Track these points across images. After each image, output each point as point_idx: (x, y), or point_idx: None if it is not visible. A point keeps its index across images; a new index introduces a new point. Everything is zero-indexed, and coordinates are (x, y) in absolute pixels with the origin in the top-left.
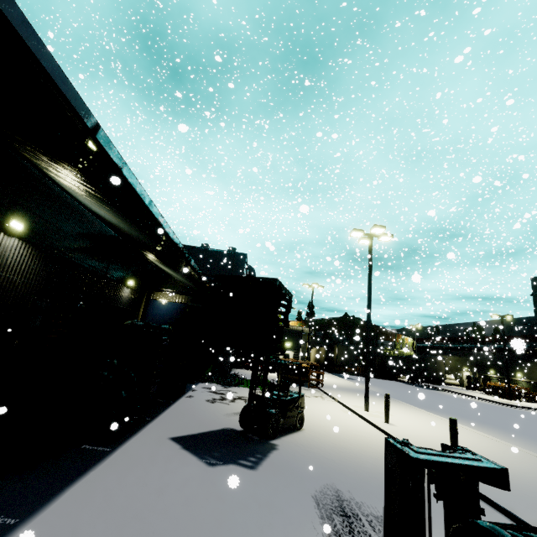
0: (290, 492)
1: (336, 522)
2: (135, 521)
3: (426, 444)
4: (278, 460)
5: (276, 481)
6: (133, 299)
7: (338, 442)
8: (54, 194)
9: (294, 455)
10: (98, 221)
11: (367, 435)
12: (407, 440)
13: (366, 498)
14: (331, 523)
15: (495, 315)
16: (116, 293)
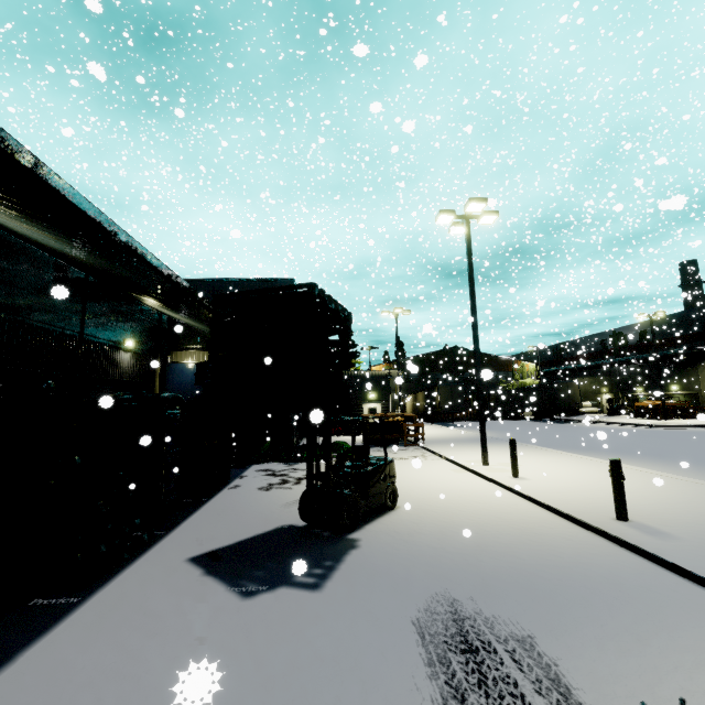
0: (376, 623)
1: (455, 668)
2: None
3: (575, 499)
4: (358, 565)
5: (353, 604)
6: (140, 366)
7: (450, 518)
8: None
9: (384, 551)
10: (43, 253)
11: (490, 500)
12: None
13: (500, 608)
14: (445, 671)
15: (642, 315)
16: (107, 361)
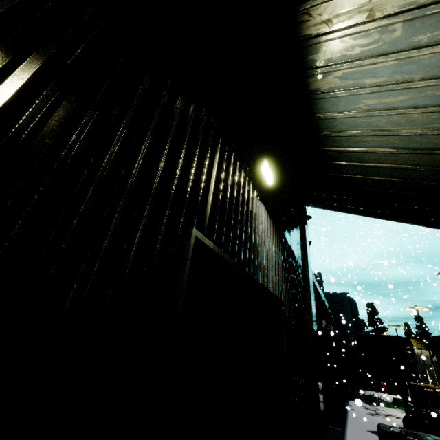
0: None
1: None
2: None
3: None
4: None
5: None
6: None
7: None
8: None
9: None
10: None
11: None
12: None
13: None
14: None
15: None
16: None
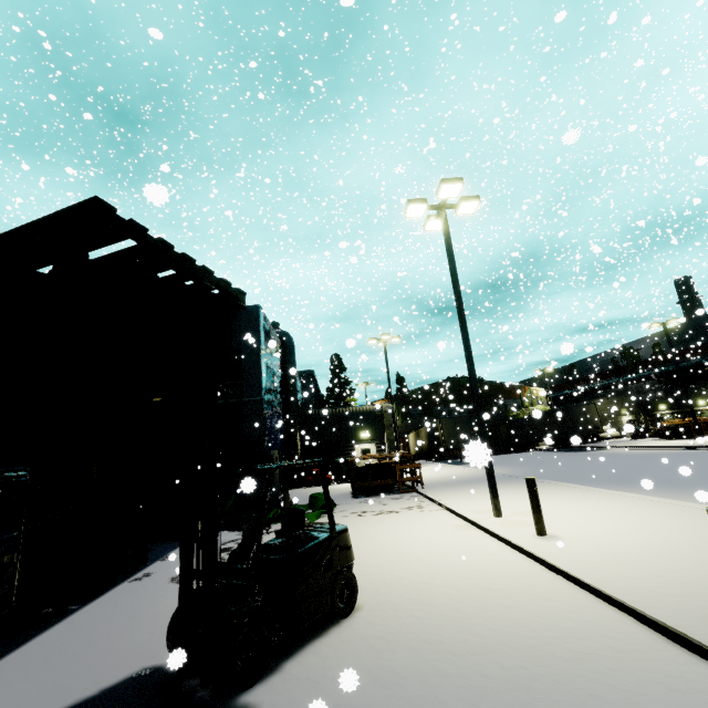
0: None
1: None
2: None
3: (646, 575)
4: None
5: None
6: None
7: (439, 634)
8: None
9: None
10: None
11: (507, 584)
12: None
13: None
14: None
15: (654, 325)
16: None
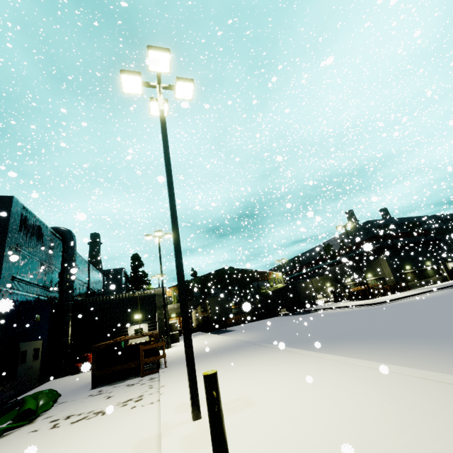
0: None
1: None
2: None
3: None
4: None
5: None
6: None
7: None
8: None
9: None
10: None
11: None
12: None
13: None
14: None
15: (339, 226)
16: None
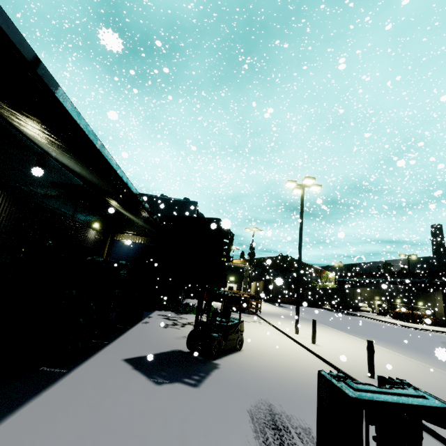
0: (228, 408)
1: (268, 435)
2: (79, 440)
3: (347, 361)
4: (218, 378)
5: (216, 397)
6: (99, 239)
7: (272, 361)
8: (21, 143)
9: (234, 373)
10: (65, 170)
11: (296, 355)
12: (341, 372)
13: (295, 412)
14: (263, 436)
15: (403, 255)
16: (82, 234)
